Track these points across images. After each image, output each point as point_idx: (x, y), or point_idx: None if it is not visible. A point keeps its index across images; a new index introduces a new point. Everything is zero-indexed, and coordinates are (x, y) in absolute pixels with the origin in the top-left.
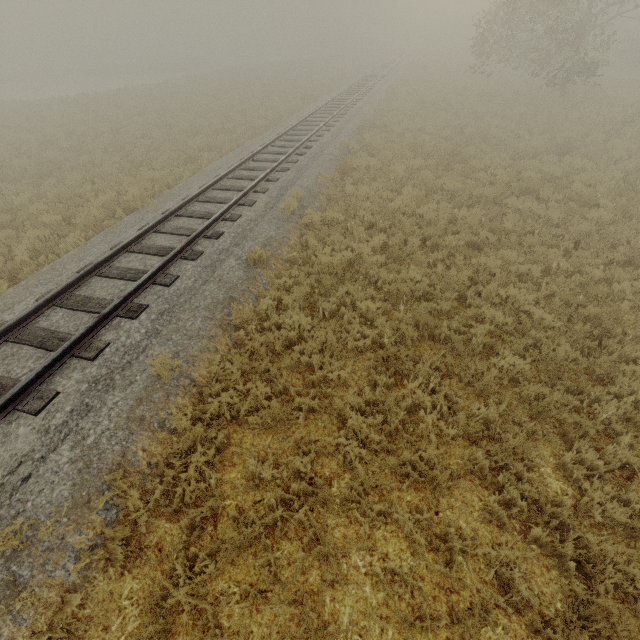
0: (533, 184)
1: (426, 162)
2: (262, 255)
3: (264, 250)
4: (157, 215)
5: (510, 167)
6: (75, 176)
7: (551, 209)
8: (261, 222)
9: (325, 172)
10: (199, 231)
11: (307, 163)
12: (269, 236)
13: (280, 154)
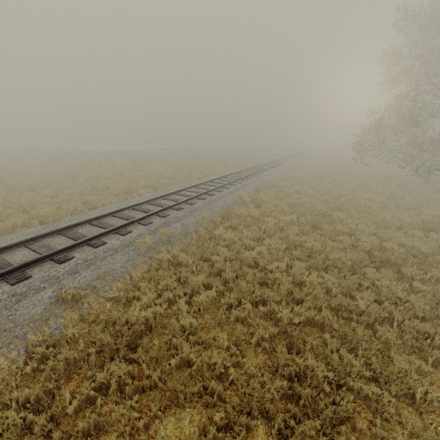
0: (395, 257)
1: (299, 218)
2: (72, 293)
3: (91, 284)
4: (49, 230)
5: (376, 234)
6: (47, 192)
7: (413, 296)
8: (120, 251)
9: (211, 215)
10: (47, 254)
11: (201, 206)
12: (111, 268)
13: (187, 197)
